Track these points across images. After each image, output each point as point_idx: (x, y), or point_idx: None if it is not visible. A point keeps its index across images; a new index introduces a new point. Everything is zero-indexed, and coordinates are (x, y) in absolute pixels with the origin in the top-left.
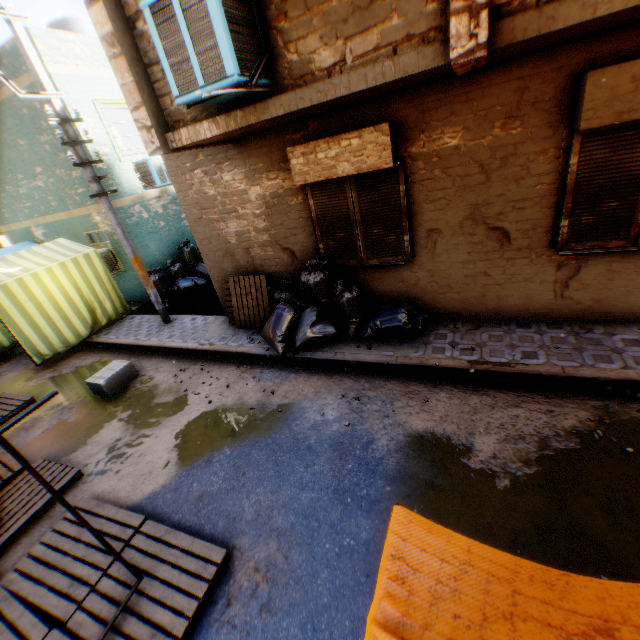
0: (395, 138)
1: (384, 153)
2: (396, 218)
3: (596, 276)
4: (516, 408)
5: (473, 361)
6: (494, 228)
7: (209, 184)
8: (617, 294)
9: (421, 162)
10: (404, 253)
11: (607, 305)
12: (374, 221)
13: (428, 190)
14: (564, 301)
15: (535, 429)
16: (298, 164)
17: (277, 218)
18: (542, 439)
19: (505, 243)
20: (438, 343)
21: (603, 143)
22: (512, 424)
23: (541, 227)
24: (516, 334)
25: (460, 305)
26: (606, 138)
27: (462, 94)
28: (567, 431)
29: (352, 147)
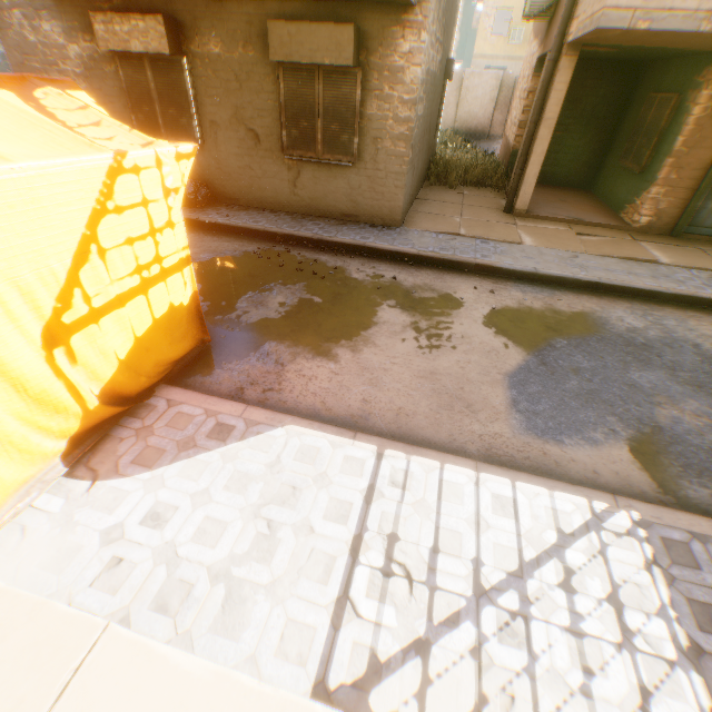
0: (178, 35)
1: (163, 42)
2: (185, 105)
3: (309, 180)
4: (227, 243)
5: (221, 220)
6: (250, 130)
7: (31, 31)
8: (322, 196)
9: (199, 62)
10: (195, 138)
11: (318, 204)
12: (169, 103)
13: (206, 87)
14: (296, 198)
15: (227, 249)
16: (101, 32)
17: (97, 83)
18: (225, 252)
19: (258, 144)
20: (211, 212)
21: (295, 79)
22: (217, 247)
23: (276, 135)
24: (263, 215)
25: (239, 193)
26: (295, 76)
27: (217, 14)
28: (242, 251)
29: (140, 30)
